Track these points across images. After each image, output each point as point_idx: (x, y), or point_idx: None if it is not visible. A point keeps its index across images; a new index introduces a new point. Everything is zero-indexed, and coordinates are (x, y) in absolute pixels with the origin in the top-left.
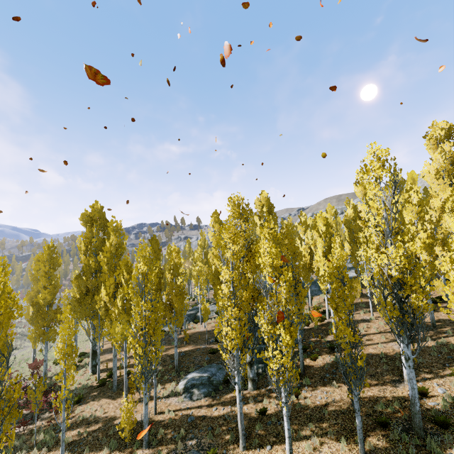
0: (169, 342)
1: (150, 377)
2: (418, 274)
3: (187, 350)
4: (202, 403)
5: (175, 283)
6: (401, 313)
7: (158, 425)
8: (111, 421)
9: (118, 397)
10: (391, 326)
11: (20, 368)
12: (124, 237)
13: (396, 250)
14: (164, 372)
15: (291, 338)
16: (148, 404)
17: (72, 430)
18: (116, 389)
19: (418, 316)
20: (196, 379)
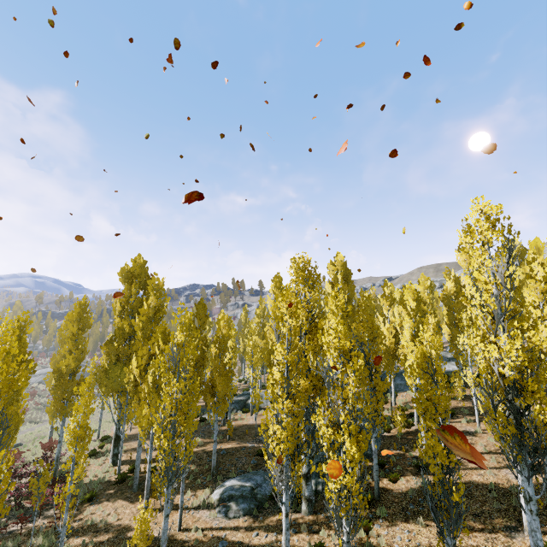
0: (209, 435)
1: (175, 479)
2: (543, 376)
3: (230, 448)
4: (240, 523)
5: (221, 359)
6: (519, 430)
7: (180, 546)
8: (124, 531)
9: (137, 500)
10: (504, 448)
11: (34, 447)
12: (165, 298)
13: (511, 341)
14: (198, 474)
15: (358, 450)
16: (172, 515)
17: (76, 537)
18: (137, 489)
19: (545, 437)
20: (235, 488)
